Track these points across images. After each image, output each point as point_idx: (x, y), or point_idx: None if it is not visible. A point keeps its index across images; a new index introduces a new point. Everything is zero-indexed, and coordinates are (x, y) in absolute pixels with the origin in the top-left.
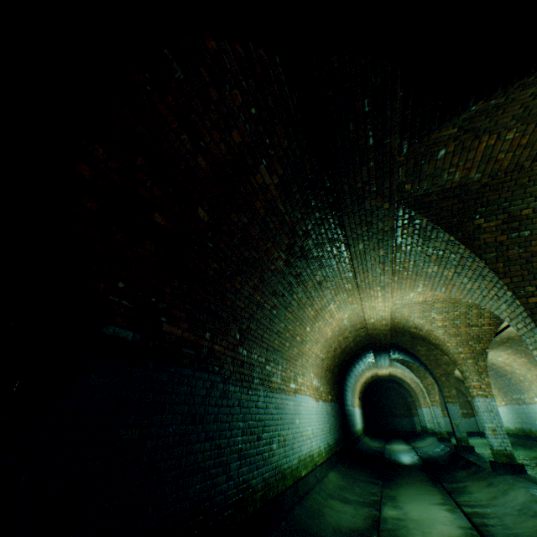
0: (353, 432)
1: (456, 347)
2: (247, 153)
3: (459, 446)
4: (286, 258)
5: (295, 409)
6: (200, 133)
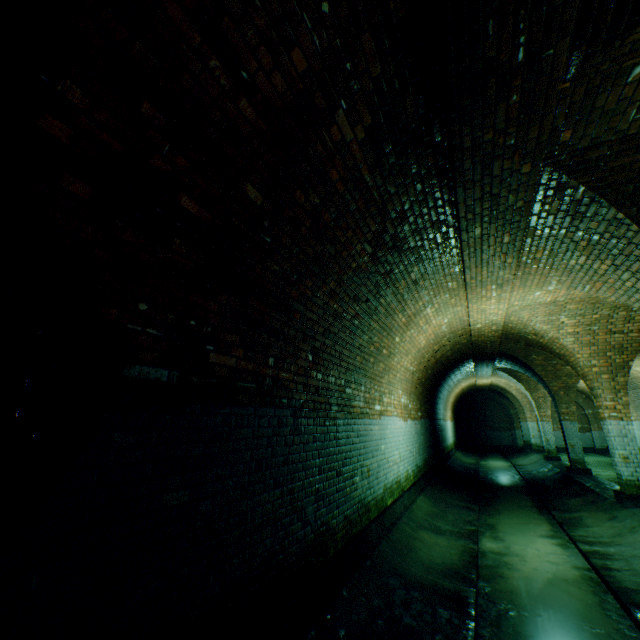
0: (444, 448)
1: (588, 359)
2: (316, 90)
3: (572, 469)
4: (372, 252)
5: (380, 433)
6: (240, 56)
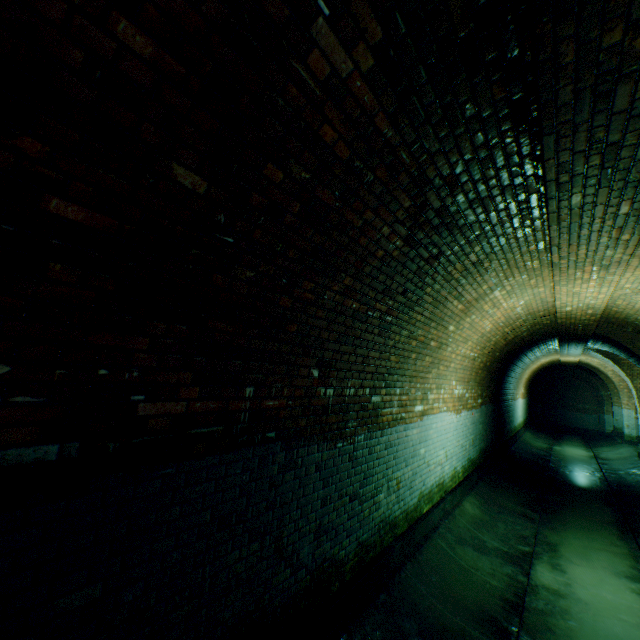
0: (509, 430)
1: None
2: None
3: None
4: (408, 235)
5: (420, 436)
6: None
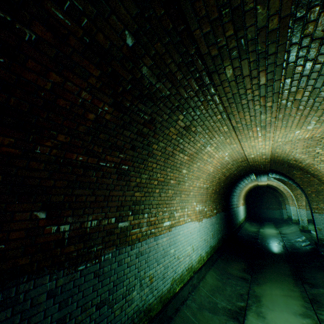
0: (236, 224)
1: None
2: None
3: (319, 244)
4: (113, 102)
5: (170, 241)
6: None
